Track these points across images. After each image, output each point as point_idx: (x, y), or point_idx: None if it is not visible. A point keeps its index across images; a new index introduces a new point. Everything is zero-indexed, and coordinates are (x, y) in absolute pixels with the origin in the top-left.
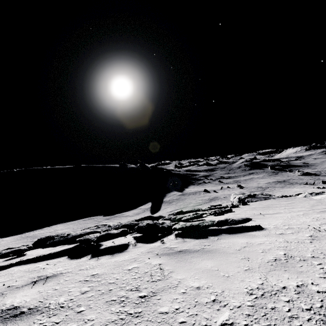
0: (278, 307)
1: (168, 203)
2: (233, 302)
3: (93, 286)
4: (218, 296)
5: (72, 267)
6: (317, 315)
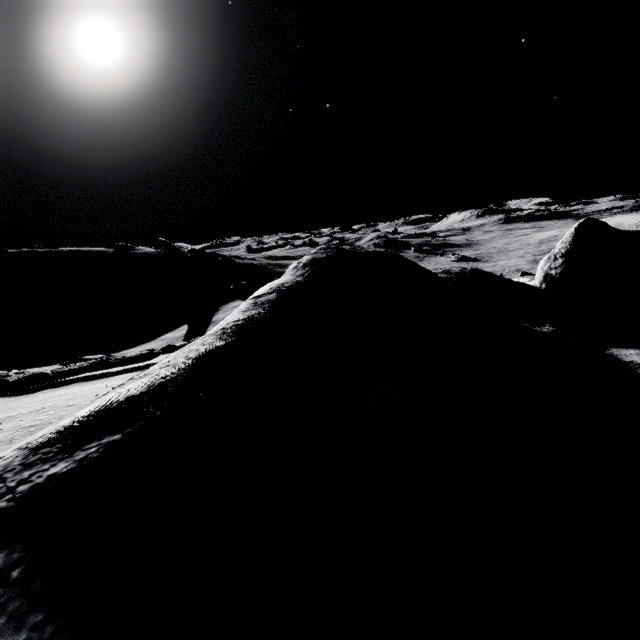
0: None
1: None
2: None
3: None
4: None
5: None
6: None
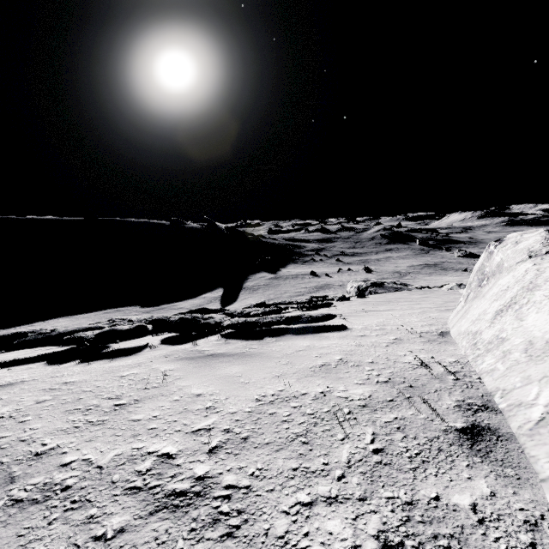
0: (279, 413)
1: (251, 291)
2: (231, 408)
3: (59, 394)
4: (217, 403)
5: (43, 374)
6: (314, 419)
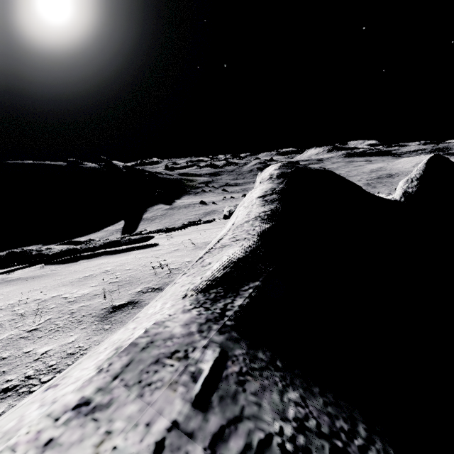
0: None
1: (149, 221)
2: None
3: None
4: None
5: None
6: (18, 316)
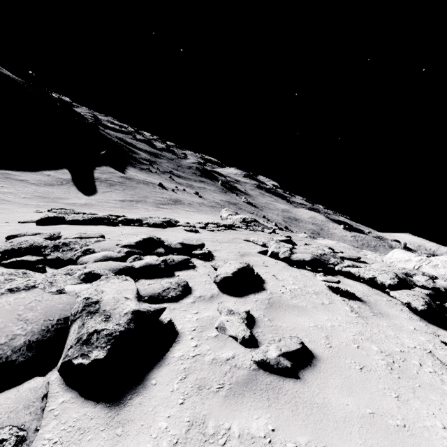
0: None
1: (108, 185)
2: None
3: None
4: None
5: None
6: None
